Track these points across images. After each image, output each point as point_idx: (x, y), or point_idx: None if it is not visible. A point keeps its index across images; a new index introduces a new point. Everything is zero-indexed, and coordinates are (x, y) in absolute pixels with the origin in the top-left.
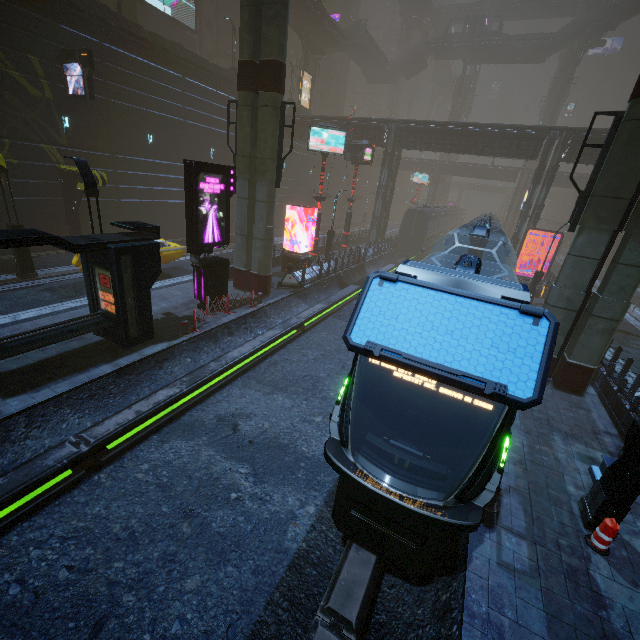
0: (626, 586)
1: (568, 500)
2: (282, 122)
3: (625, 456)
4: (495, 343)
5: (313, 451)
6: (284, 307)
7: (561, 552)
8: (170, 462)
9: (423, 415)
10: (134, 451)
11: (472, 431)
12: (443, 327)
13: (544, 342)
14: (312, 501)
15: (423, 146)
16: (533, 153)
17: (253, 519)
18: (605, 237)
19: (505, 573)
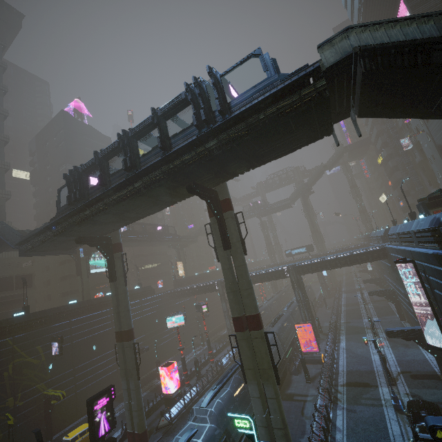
0: None
1: None
2: (135, 351)
3: None
4: None
5: None
6: None
7: None
8: None
9: None
10: None
11: None
12: None
13: None
14: None
15: None
16: (284, 277)
17: None
18: (256, 386)
19: None
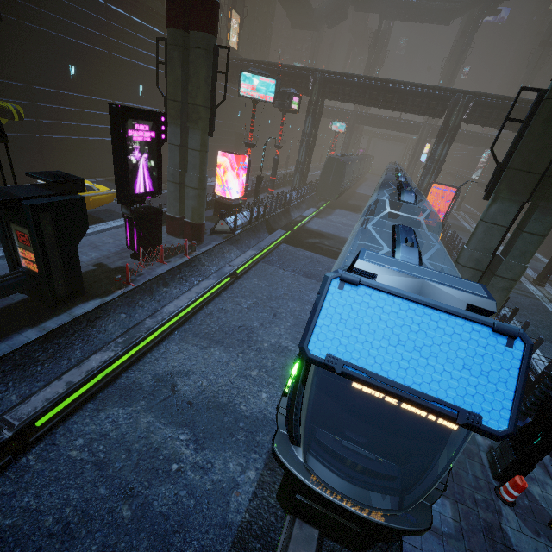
0: (531, 537)
1: (478, 451)
2: (215, 67)
3: (535, 421)
4: (467, 364)
5: (251, 409)
6: (217, 254)
7: (478, 508)
8: (107, 434)
9: (370, 405)
10: (67, 424)
11: (416, 419)
12: (410, 342)
13: (519, 366)
14: (252, 465)
15: (345, 98)
16: (440, 113)
17: (196, 492)
18: (515, 207)
19: (435, 539)
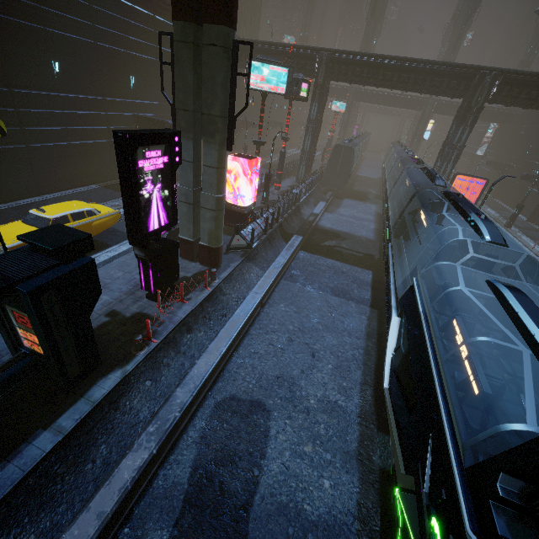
0: None
1: None
2: (234, 68)
3: None
4: None
5: (317, 509)
6: (237, 277)
7: None
8: None
9: None
10: None
11: None
12: None
13: None
14: None
15: (354, 79)
16: (461, 93)
17: None
18: None
19: None
